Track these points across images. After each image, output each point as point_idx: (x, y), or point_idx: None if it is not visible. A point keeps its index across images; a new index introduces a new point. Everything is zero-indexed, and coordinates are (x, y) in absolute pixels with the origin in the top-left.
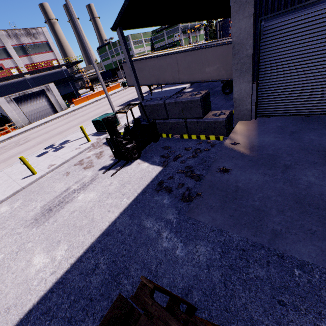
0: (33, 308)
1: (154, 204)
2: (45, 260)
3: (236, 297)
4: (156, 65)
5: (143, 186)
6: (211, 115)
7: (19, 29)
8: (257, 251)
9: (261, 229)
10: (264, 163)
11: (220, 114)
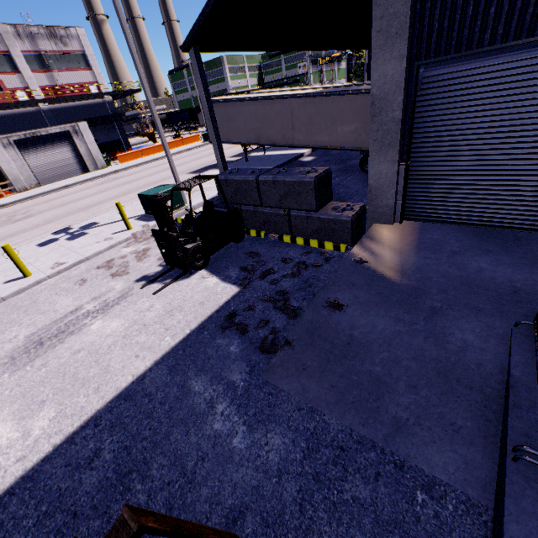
0: None
1: (214, 352)
2: (12, 433)
3: (315, 532)
4: (257, 113)
5: (202, 318)
6: (331, 208)
7: (36, 25)
8: (364, 453)
9: (377, 415)
10: (400, 301)
11: (345, 208)
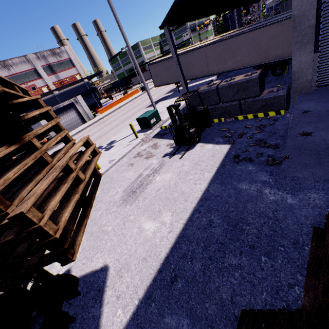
0: (168, 256)
1: (240, 172)
2: (155, 224)
3: None
4: (183, 61)
5: (219, 161)
6: (267, 92)
7: (45, 50)
8: None
9: None
10: None
11: (277, 90)
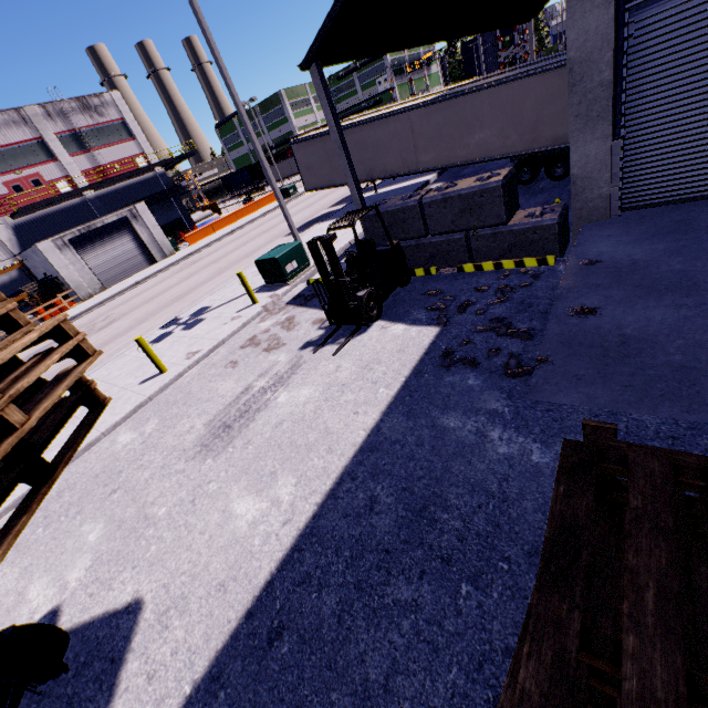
0: (273, 578)
1: (450, 389)
2: (258, 505)
3: None
4: (365, 140)
5: (411, 364)
6: (523, 217)
7: (67, 99)
8: (704, 436)
9: (700, 400)
10: (671, 288)
11: (543, 212)
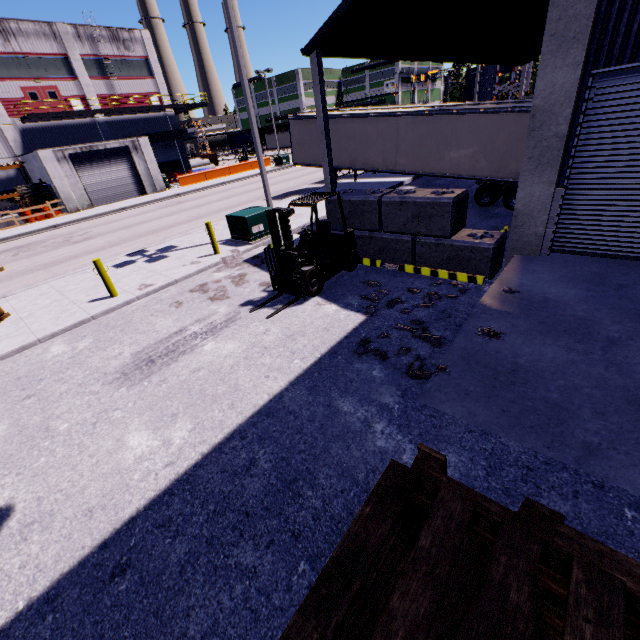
0: (138, 515)
1: (355, 375)
2: (150, 441)
3: None
4: (355, 132)
5: (330, 343)
6: (466, 235)
7: (99, 26)
8: (555, 474)
9: (562, 439)
10: (569, 331)
11: (483, 236)
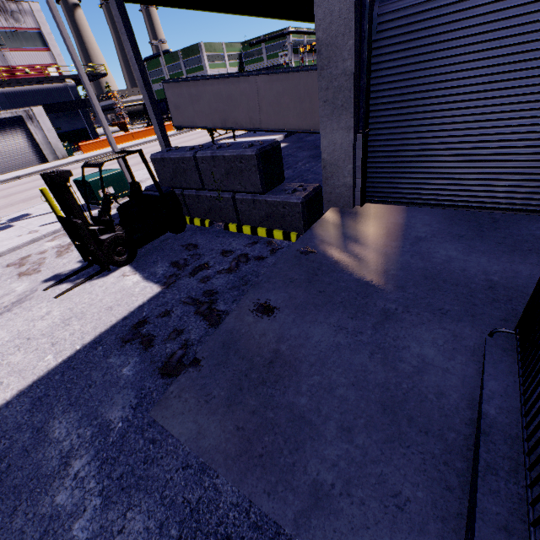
0: None
1: (100, 376)
2: None
3: None
4: (221, 93)
5: (102, 328)
6: (281, 190)
7: None
8: None
9: (290, 478)
10: (345, 302)
11: (296, 189)
